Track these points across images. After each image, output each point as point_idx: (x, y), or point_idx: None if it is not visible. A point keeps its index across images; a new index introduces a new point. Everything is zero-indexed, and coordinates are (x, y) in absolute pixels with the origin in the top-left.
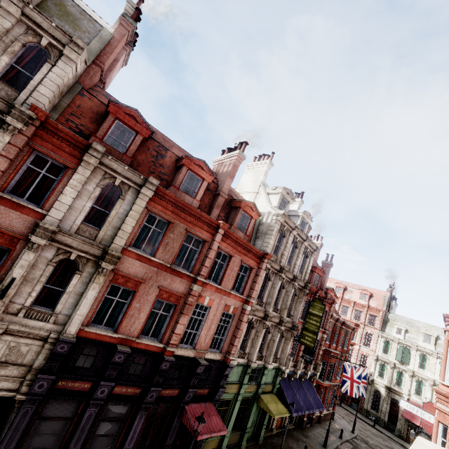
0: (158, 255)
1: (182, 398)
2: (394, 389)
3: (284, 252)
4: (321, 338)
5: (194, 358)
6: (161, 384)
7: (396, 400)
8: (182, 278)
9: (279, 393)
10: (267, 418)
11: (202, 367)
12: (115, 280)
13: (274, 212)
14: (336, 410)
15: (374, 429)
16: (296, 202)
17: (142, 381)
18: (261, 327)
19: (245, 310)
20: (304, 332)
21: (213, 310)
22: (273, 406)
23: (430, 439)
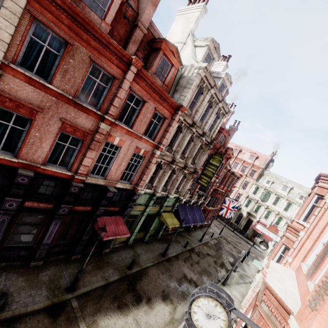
0: (55, 82)
1: (94, 212)
2: (252, 214)
3: (199, 109)
4: (214, 181)
5: (105, 186)
6: (72, 203)
7: (251, 220)
8: (88, 115)
9: (176, 213)
10: (165, 225)
11: (111, 193)
12: (1, 102)
13: (197, 65)
14: (213, 222)
15: (233, 232)
16: (221, 65)
17: (54, 199)
18: (168, 169)
19: (155, 154)
20: (202, 176)
21: (124, 150)
22: (170, 220)
23: (267, 246)
